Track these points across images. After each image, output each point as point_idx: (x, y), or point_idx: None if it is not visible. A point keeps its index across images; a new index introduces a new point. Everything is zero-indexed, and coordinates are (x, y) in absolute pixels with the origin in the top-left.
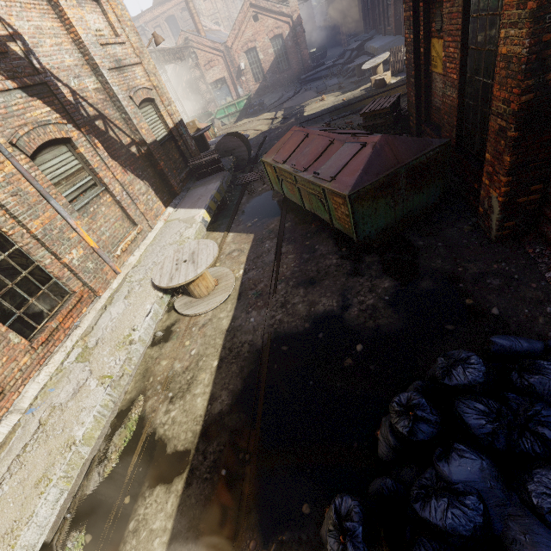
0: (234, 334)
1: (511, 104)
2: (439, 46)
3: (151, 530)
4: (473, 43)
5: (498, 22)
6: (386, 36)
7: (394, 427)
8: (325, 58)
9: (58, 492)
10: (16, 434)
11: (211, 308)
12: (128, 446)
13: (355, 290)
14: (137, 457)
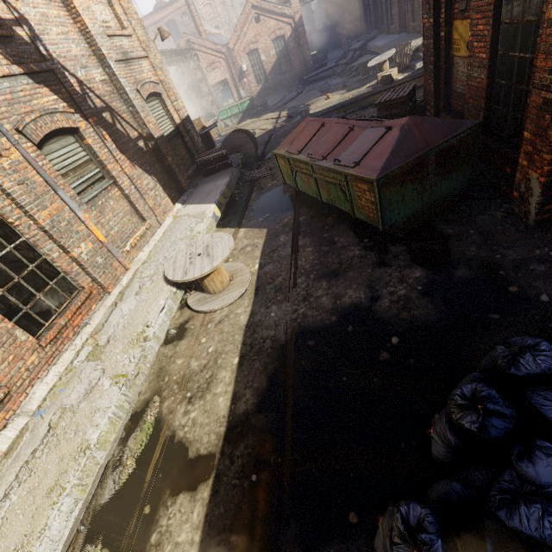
0: (254, 330)
1: None
2: (463, 28)
3: (177, 544)
4: (507, 17)
5: None
6: (390, 35)
7: (457, 423)
8: (326, 60)
9: (73, 501)
10: (24, 438)
11: (227, 304)
12: (145, 450)
13: (384, 281)
14: (155, 462)
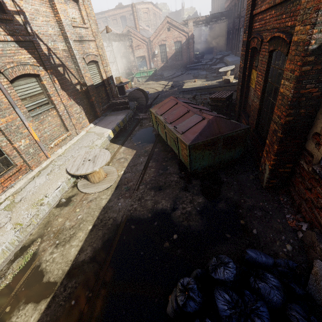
0: (106, 211)
1: (281, 119)
2: (255, 74)
3: None
4: (270, 79)
5: (283, 74)
6: (236, 56)
7: (177, 298)
8: (203, 58)
9: None
10: None
11: (98, 191)
12: (21, 271)
13: (182, 200)
14: (23, 280)
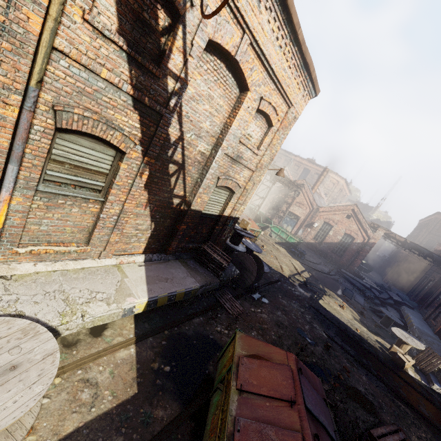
0: None
1: None
2: None
3: None
4: None
5: None
6: (426, 323)
7: None
8: (366, 273)
9: None
10: None
11: None
12: None
13: None
14: None
